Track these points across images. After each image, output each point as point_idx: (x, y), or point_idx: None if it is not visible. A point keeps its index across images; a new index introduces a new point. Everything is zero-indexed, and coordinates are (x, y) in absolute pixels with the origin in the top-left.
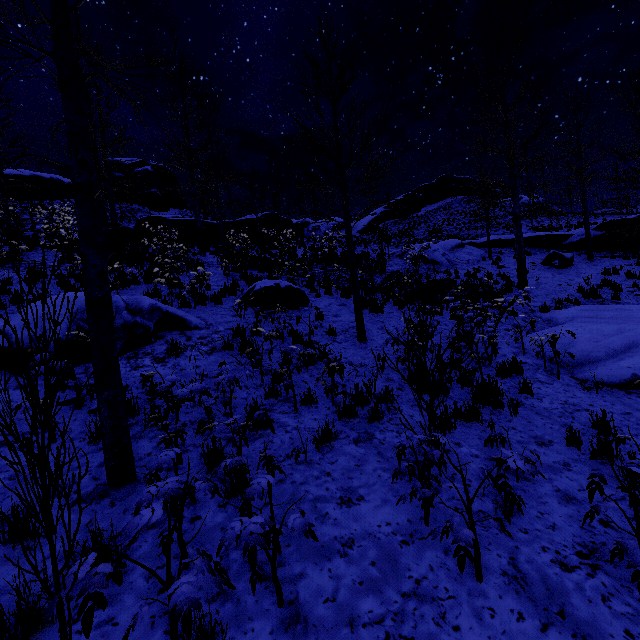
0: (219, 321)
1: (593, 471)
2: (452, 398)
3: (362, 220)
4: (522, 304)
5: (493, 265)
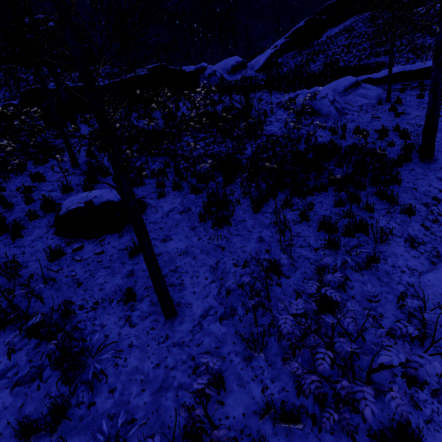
0: None
1: None
2: None
3: (261, 57)
4: None
5: (390, 111)
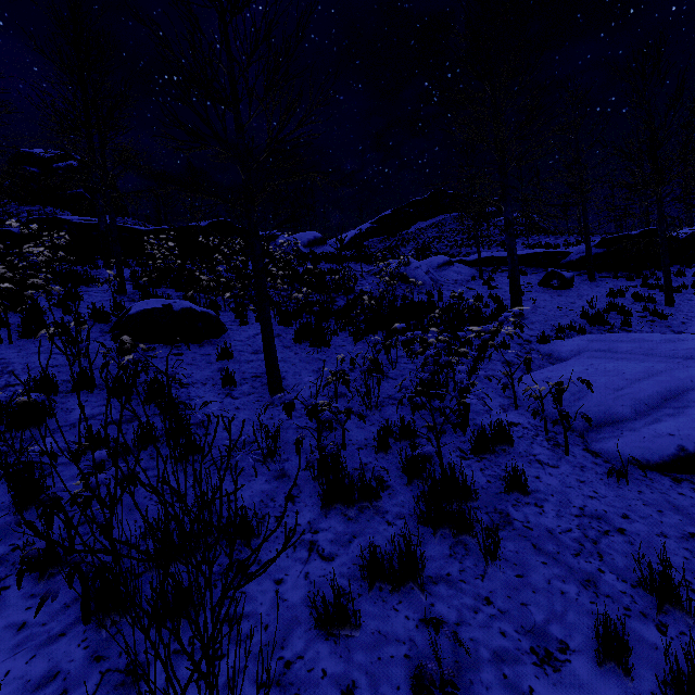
0: (33, 365)
1: None
2: (384, 514)
3: (343, 236)
4: (511, 335)
5: (484, 286)
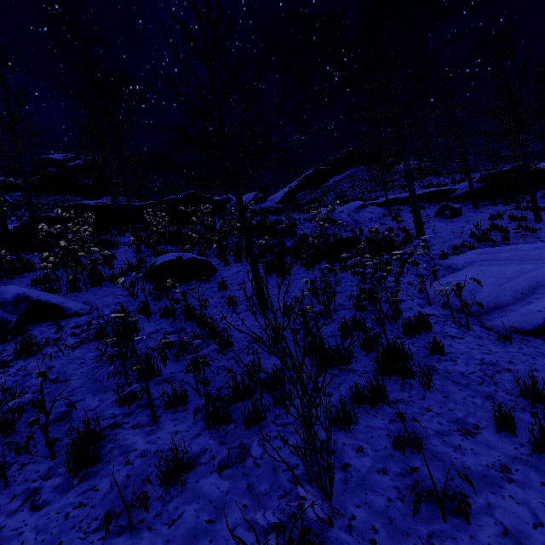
0: (108, 303)
1: (543, 478)
2: (355, 372)
3: (279, 193)
4: (422, 254)
5: (393, 220)
